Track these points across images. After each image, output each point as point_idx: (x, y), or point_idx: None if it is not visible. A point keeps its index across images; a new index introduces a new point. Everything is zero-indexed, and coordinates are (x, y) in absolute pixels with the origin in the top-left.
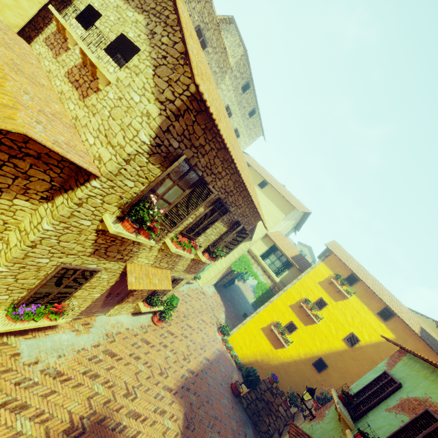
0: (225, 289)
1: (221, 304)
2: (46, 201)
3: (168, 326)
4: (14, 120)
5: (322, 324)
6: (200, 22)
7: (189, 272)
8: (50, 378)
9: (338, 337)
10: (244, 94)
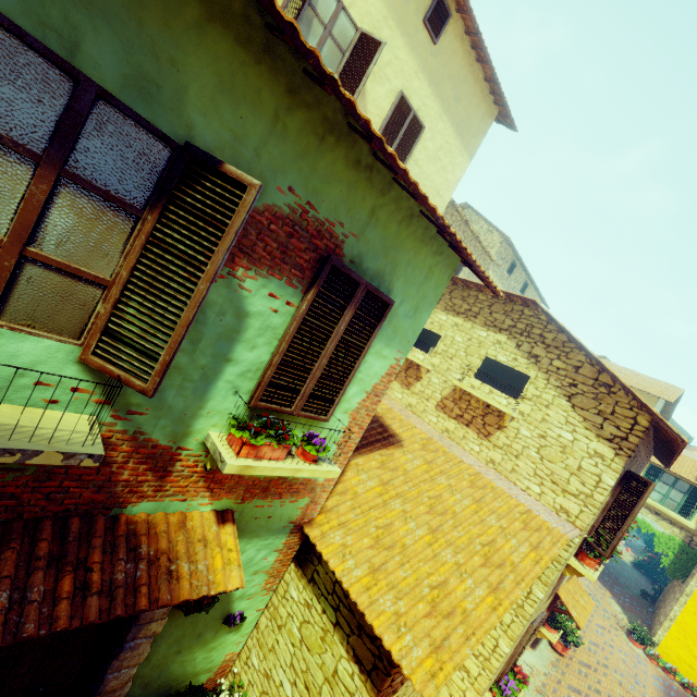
0: None
1: (599, 585)
2: None
3: (574, 652)
4: (550, 528)
5: None
6: None
7: None
8: None
9: None
10: (511, 275)
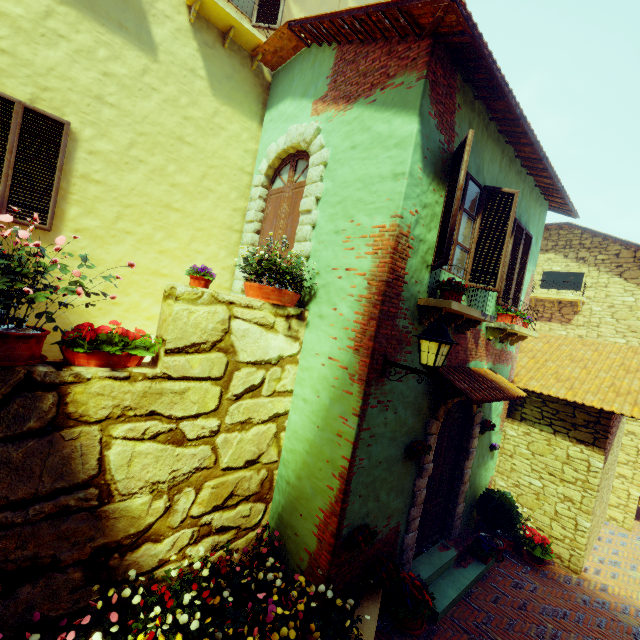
0: None
1: None
2: None
3: None
4: None
5: None
6: None
7: None
8: None
9: None
10: None
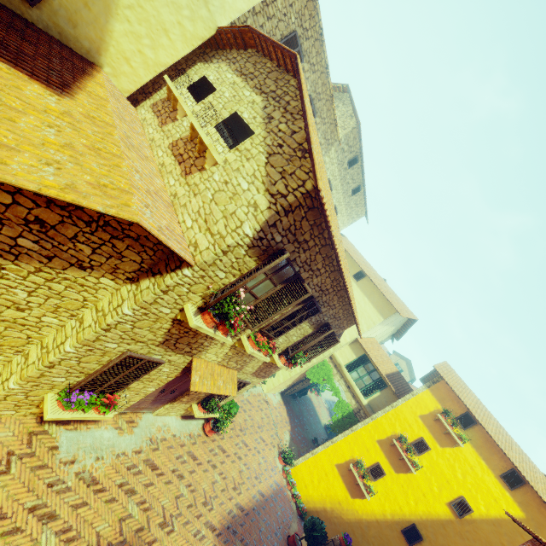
0: (293, 400)
1: (286, 421)
2: (130, 282)
3: (221, 439)
4: (129, 207)
5: (420, 475)
6: (312, 92)
7: (257, 376)
8: (84, 484)
9: (441, 498)
10: (350, 168)
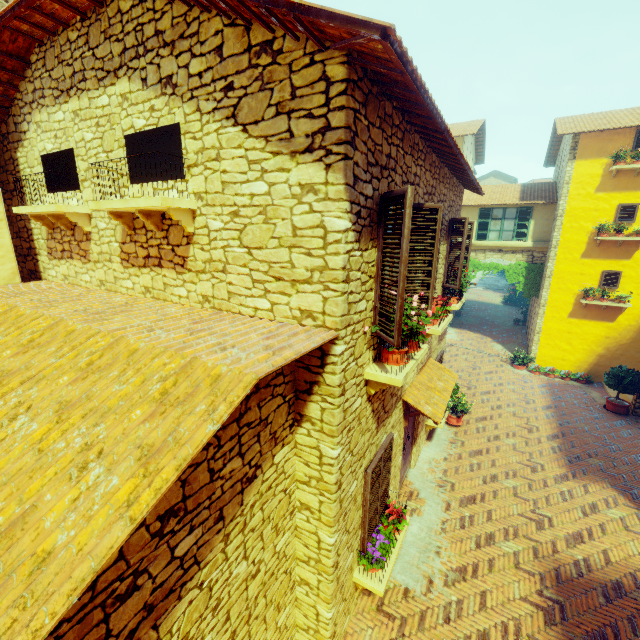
0: (461, 317)
1: (480, 337)
2: (295, 426)
3: (469, 414)
4: (221, 377)
5: None
6: None
7: (441, 339)
8: (460, 583)
9: None
10: None
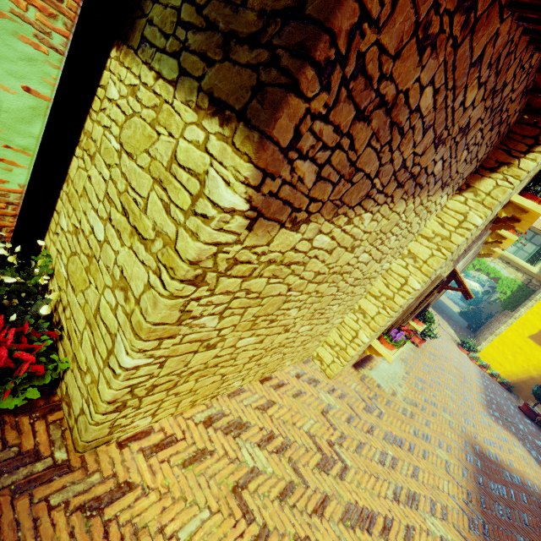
0: None
1: (440, 318)
2: (455, 193)
3: (425, 347)
4: None
5: None
6: None
7: None
8: (413, 407)
9: None
10: None
